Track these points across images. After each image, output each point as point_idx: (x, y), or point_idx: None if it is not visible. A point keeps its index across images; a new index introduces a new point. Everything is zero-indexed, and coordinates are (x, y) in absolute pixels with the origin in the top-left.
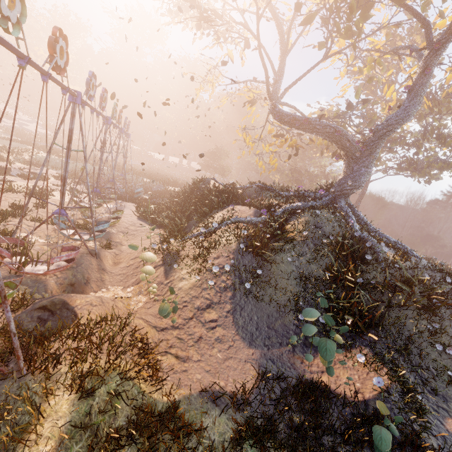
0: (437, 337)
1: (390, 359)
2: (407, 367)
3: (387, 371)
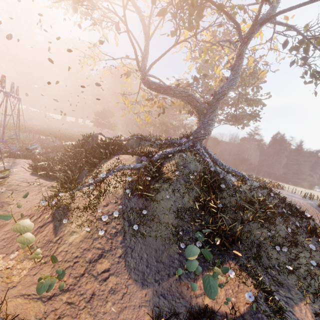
0: (274, 239)
1: (250, 267)
2: (261, 270)
3: (252, 281)
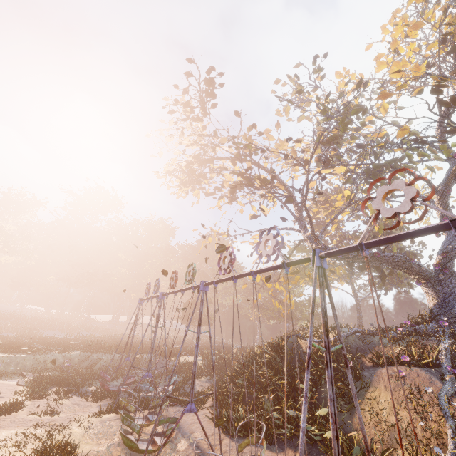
0: None
1: None
2: None
3: None
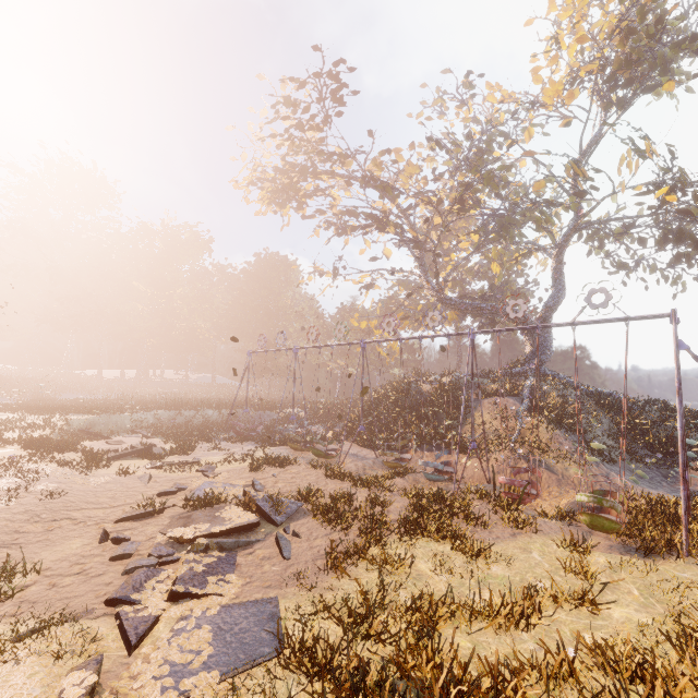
0: None
1: None
2: None
3: None
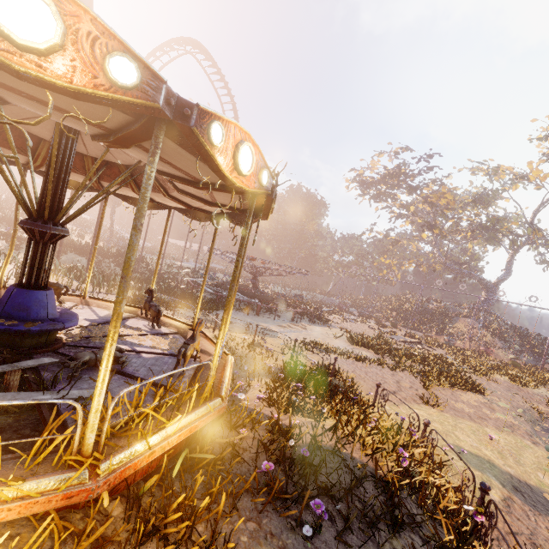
0: None
1: None
2: None
3: None
